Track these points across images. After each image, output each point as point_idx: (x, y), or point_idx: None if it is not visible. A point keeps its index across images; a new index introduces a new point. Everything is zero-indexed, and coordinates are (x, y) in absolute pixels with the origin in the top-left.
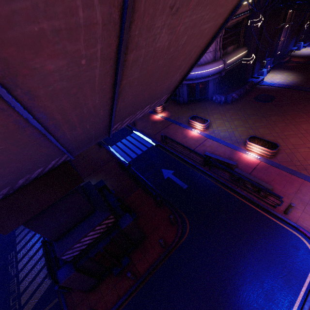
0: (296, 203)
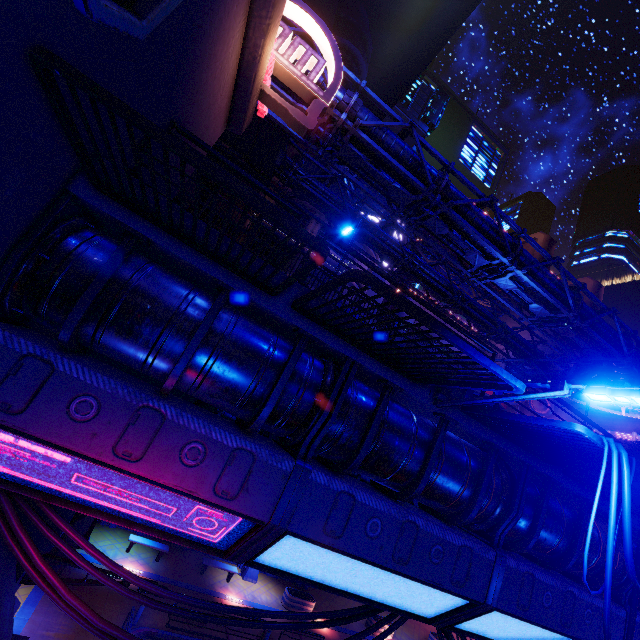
0: None
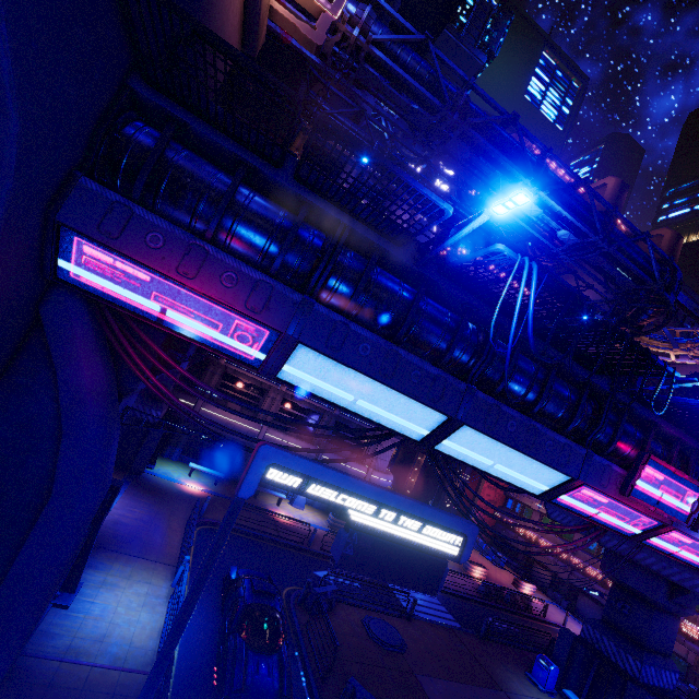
0: (534, 608)
